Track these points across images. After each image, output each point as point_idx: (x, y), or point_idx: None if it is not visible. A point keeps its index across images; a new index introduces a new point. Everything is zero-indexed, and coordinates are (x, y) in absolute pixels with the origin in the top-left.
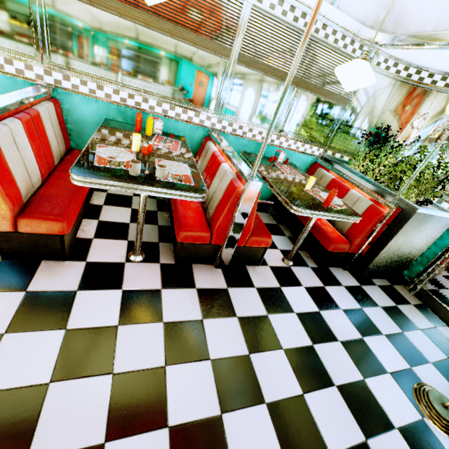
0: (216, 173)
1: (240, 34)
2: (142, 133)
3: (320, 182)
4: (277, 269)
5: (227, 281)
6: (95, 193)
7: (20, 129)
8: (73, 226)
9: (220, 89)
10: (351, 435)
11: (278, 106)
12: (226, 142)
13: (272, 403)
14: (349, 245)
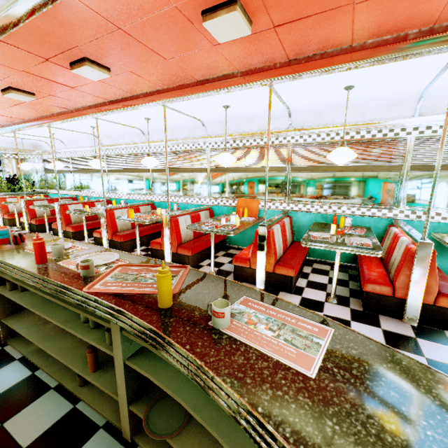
0: (396, 245)
1: (409, 154)
2: (337, 227)
3: None
4: None
5: (416, 333)
6: (305, 267)
7: (279, 228)
8: (295, 277)
9: (397, 190)
10: None
11: (432, 190)
12: (406, 225)
13: None
14: None
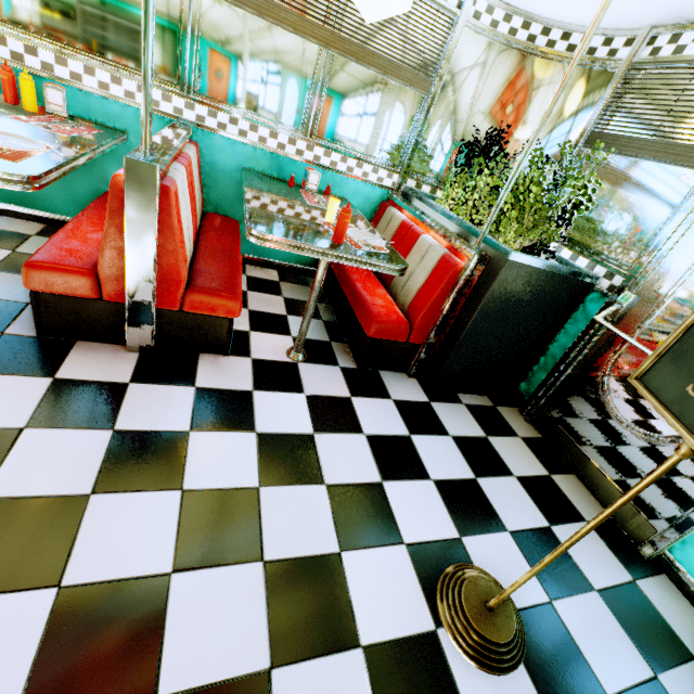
0: None
1: None
2: (18, 107)
3: (387, 229)
4: (267, 363)
5: (138, 373)
6: None
7: None
8: None
9: (180, 41)
10: (240, 657)
11: None
12: (180, 133)
13: (78, 587)
14: (407, 327)
